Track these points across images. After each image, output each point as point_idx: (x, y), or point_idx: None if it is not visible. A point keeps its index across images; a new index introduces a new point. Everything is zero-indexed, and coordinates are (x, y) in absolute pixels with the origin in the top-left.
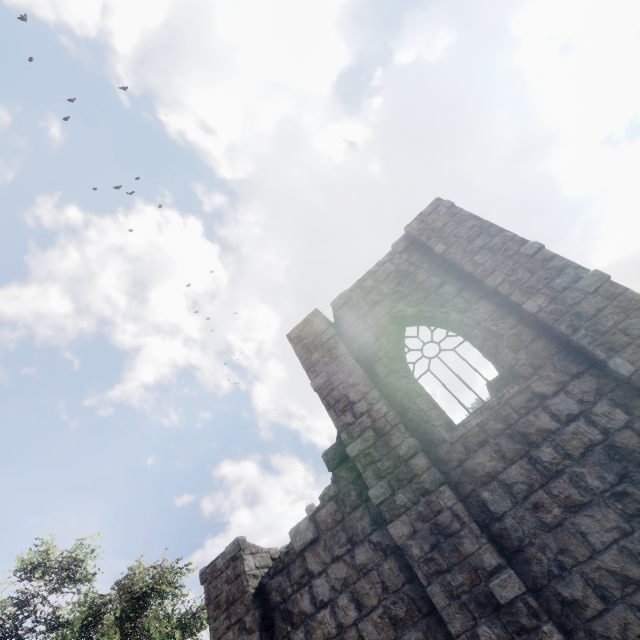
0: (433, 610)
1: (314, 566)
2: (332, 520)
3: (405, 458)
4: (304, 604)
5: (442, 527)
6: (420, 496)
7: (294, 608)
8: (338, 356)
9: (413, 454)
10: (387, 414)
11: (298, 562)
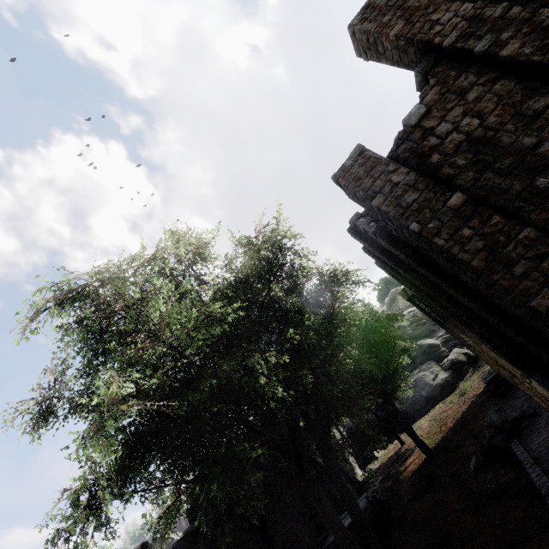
0: (544, 82)
1: (432, 123)
2: (439, 95)
3: (502, 15)
4: (432, 143)
5: (547, 27)
6: (522, 25)
7: (424, 150)
8: (410, 5)
9: (509, 9)
10: (475, 5)
11: (417, 130)
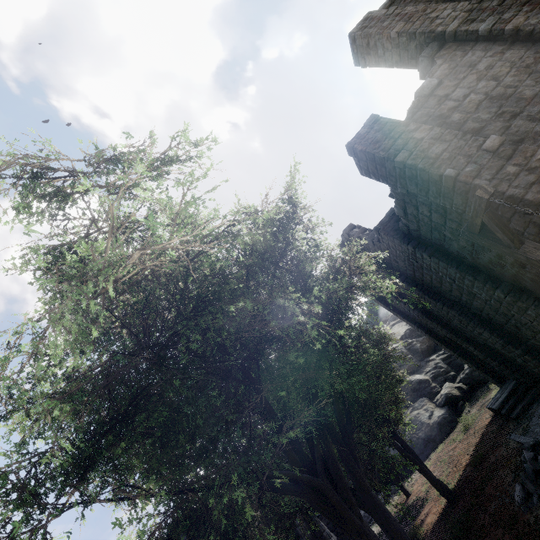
0: None
1: (447, 91)
2: (448, 70)
3: (500, 3)
4: (450, 106)
5: None
6: (522, 7)
7: (442, 112)
8: (408, 12)
9: None
10: (471, 2)
11: (431, 99)
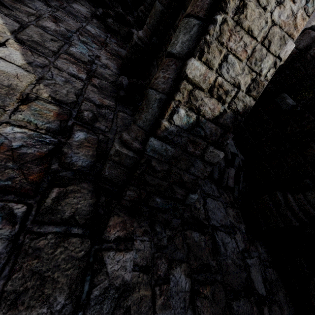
0: None
1: None
2: None
3: None
4: None
5: None
6: None
7: None
8: None
9: None
10: None
11: None
